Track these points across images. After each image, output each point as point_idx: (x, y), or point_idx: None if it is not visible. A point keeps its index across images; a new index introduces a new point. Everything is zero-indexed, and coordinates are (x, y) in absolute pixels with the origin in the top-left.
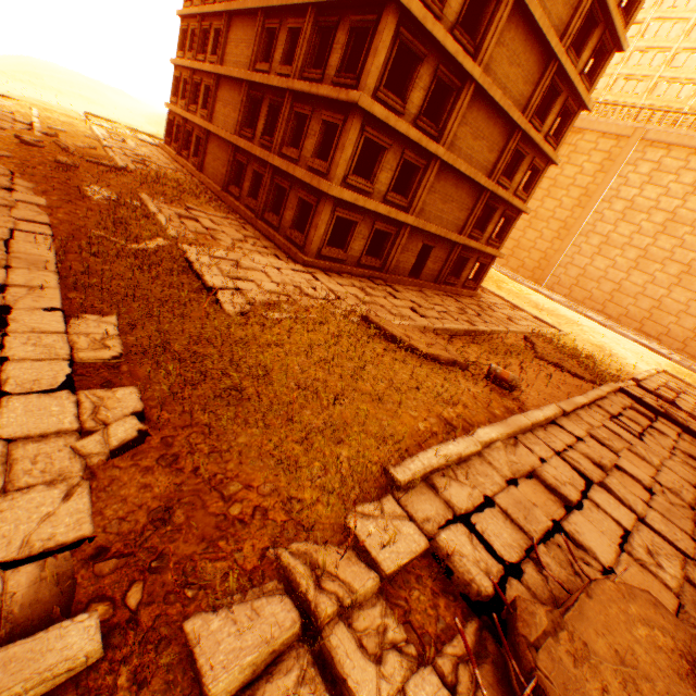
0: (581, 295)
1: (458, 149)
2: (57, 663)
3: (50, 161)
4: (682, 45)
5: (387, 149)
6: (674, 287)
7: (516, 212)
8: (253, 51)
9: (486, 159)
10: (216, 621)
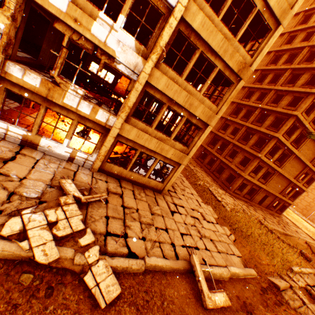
0: None
1: (285, 169)
2: (254, 273)
3: None
4: None
5: (263, 167)
6: None
7: (302, 190)
8: (219, 126)
9: (294, 173)
10: (273, 279)
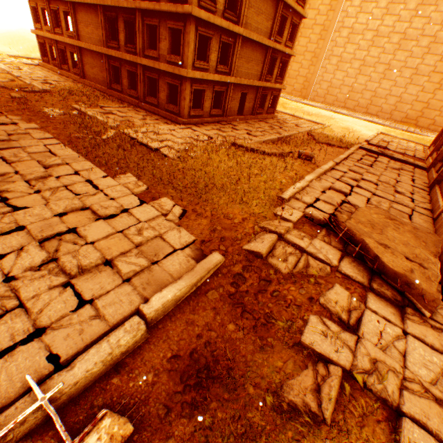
0: (331, 99)
1: (249, 25)
2: (217, 261)
3: (9, 98)
4: None
5: (212, 38)
6: (382, 81)
7: (288, 57)
8: None
9: (266, 27)
10: (252, 244)
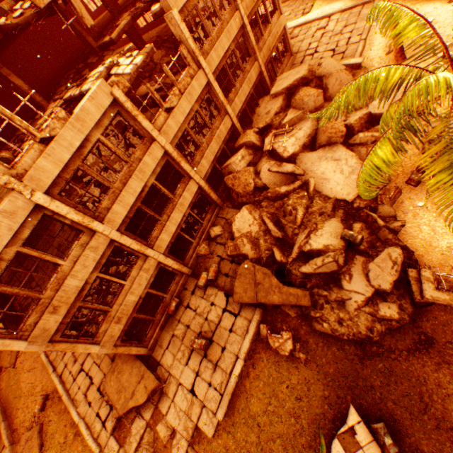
0: None
1: None
2: None
3: None
4: None
5: None
6: None
7: None
8: None
9: None
10: None
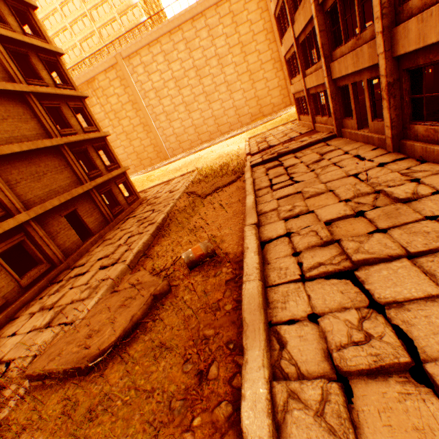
0: (187, 144)
1: None
2: None
3: None
4: (88, 7)
5: None
6: (211, 105)
7: (102, 140)
8: None
9: (31, 129)
10: None
